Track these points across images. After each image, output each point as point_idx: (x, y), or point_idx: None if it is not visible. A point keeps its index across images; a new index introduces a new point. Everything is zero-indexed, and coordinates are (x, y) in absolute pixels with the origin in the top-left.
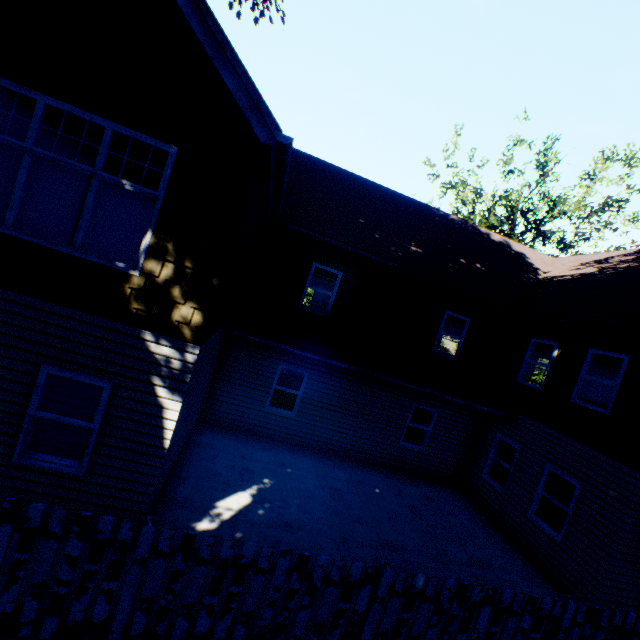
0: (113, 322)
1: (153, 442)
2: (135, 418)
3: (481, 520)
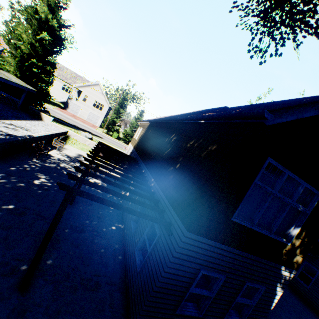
0: (273, 263)
1: (267, 307)
2: (265, 299)
3: (299, 298)
